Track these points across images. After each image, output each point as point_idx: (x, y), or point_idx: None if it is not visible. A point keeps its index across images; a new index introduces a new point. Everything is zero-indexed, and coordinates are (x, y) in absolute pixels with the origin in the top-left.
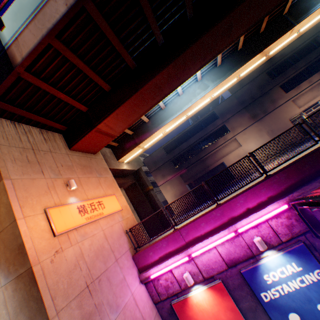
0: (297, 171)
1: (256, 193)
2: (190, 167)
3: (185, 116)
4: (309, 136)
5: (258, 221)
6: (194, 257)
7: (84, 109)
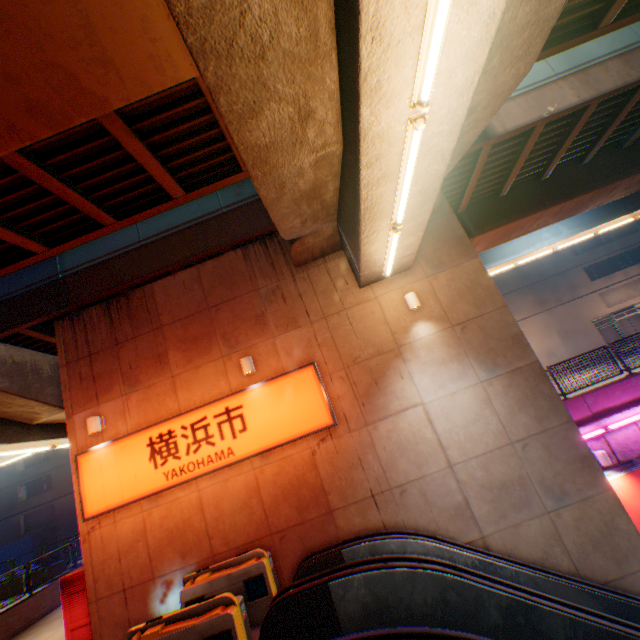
0: None
1: None
2: None
3: (512, 264)
4: None
5: None
6: (604, 433)
7: (460, 209)
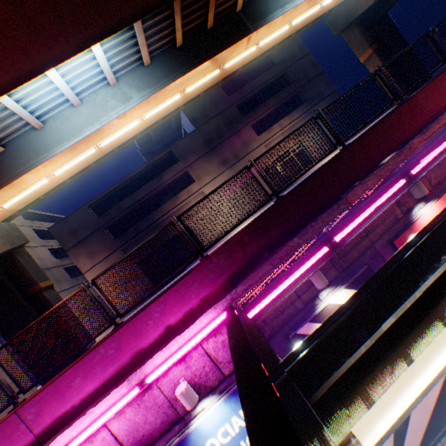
0: (244, 246)
1: (182, 294)
2: (139, 237)
3: (94, 147)
4: (262, 188)
5: (183, 351)
6: None
7: None
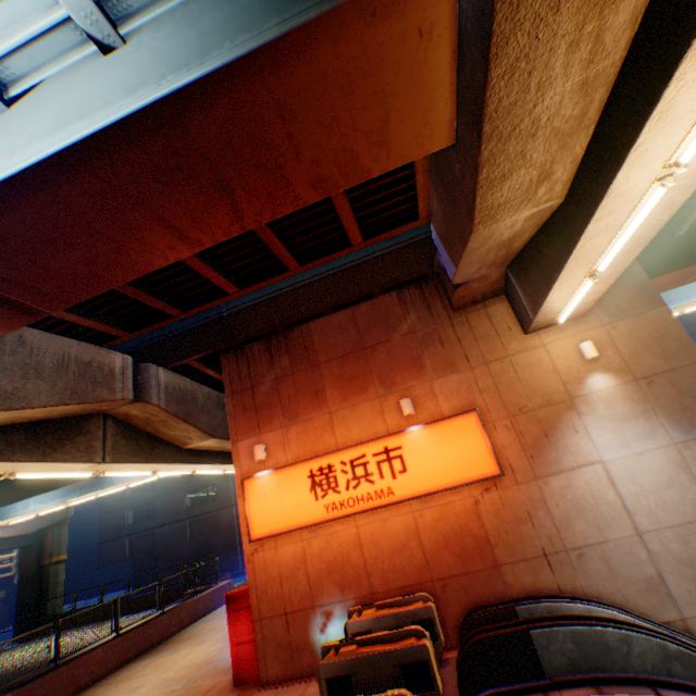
0: None
1: None
2: None
3: (677, 312)
4: None
5: None
6: None
7: None
